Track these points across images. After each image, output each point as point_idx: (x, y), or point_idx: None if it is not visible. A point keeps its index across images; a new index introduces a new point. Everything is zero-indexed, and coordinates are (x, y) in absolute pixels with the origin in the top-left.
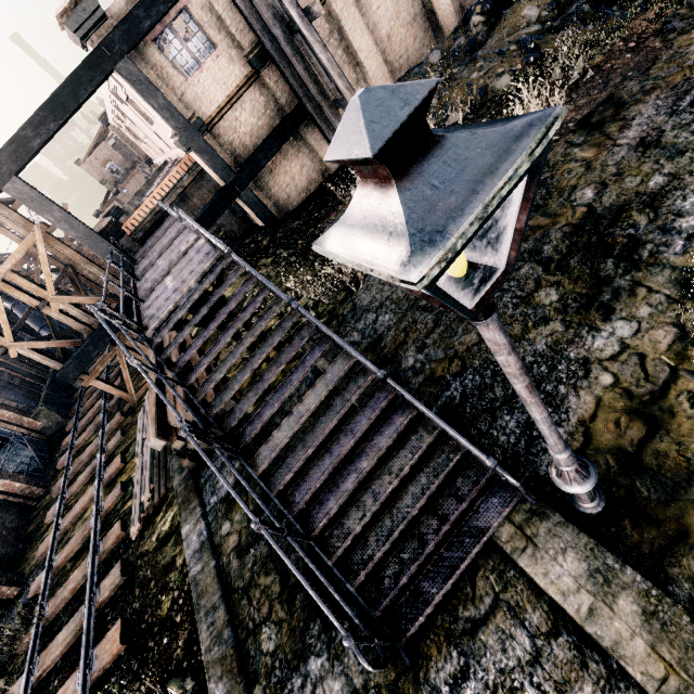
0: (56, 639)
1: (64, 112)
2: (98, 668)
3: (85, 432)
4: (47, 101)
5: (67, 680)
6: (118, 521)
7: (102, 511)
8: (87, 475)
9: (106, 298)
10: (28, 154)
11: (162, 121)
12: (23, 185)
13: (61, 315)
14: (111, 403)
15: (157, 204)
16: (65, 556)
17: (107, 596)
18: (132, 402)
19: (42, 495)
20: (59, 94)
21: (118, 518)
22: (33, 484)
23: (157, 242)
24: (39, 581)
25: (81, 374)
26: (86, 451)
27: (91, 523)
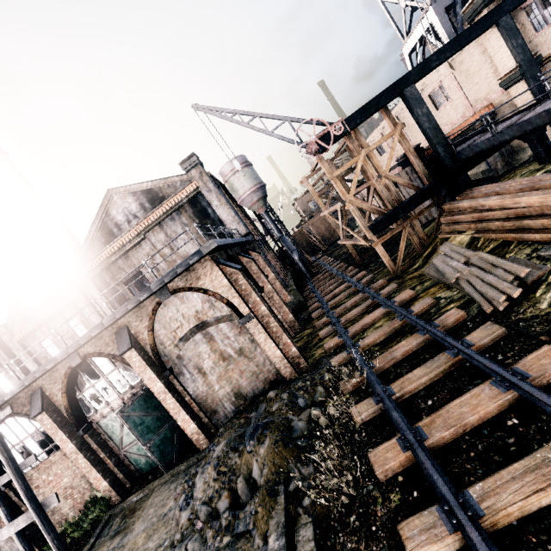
0: (411, 374)
1: (458, 46)
2: (539, 375)
3: (337, 297)
4: (451, 40)
5: (470, 390)
6: (452, 309)
7: (413, 312)
8: (362, 308)
9: (413, 185)
10: (427, 71)
11: (506, 61)
12: (414, 90)
13: (383, 188)
14: (363, 280)
15: (451, 139)
16: (372, 340)
17: (484, 344)
18: (395, 273)
19: (299, 331)
20: (459, 36)
21: (440, 315)
22: (296, 320)
23: (478, 139)
24: (343, 355)
25: (374, 237)
26: (348, 302)
27: (401, 319)
